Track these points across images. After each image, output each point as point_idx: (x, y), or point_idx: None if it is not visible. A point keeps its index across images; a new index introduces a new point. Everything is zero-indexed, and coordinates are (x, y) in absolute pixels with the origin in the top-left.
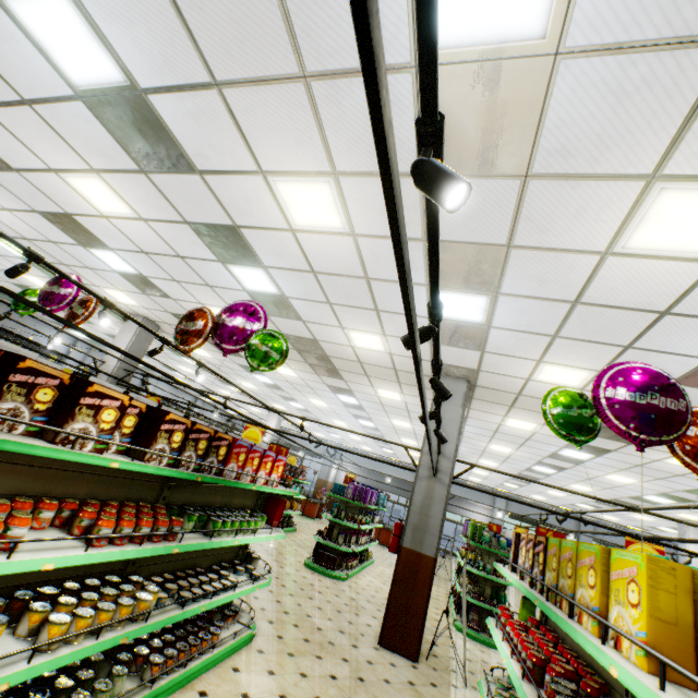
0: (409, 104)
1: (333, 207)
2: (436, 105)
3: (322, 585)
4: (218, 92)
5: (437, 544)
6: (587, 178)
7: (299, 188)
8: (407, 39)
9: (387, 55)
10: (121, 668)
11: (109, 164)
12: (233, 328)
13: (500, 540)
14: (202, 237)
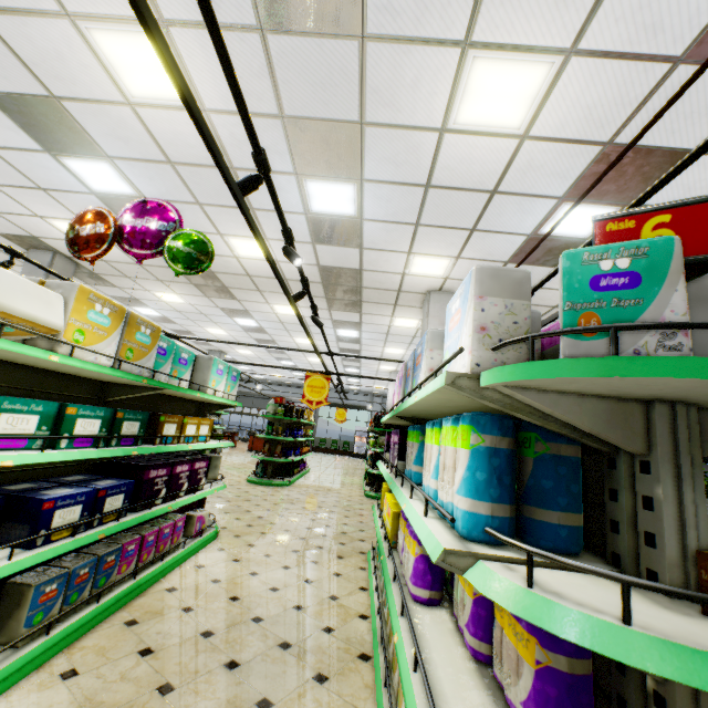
0: None
1: None
2: None
3: None
4: None
5: None
6: None
7: None
8: None
9: None
10: None
11: None
12: None
13: None
14: None
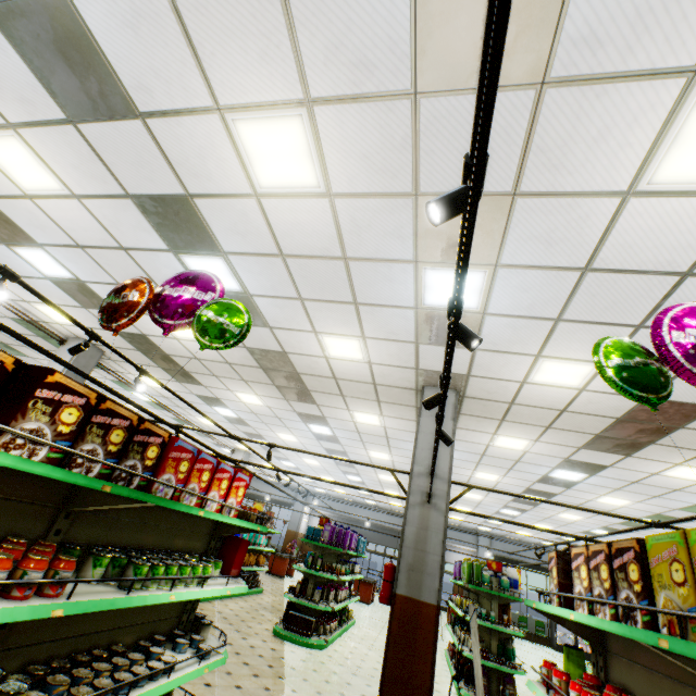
0: None
1: (306, 155)
2: None
3: (295, 657)
4: None
5: (439, 587)
6: (616, 79)
7: (264, 128)
8: None
9: None
10: None
11: (28, 113)
12: (179, 299)
13: (501, 579)
14: (148, 216)
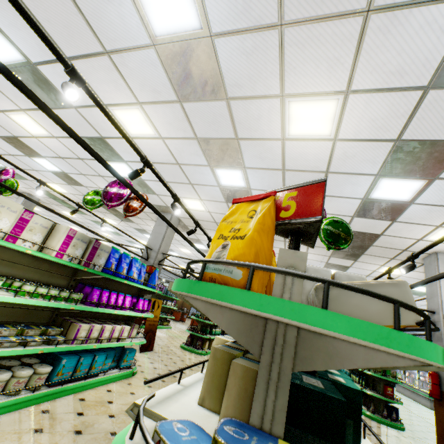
0: None
1: (36, 125)
2: None
3: None
4: None
5: None
6: (90, 107)
7: (18, 117)
8: None
9: None
10: None
11: None
12: None
13: None
14: (10, 143)
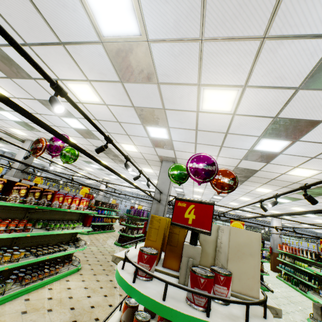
0: (105, 55)
1: (93, 94)
2: (51, 80)
3: (119, 250)
4: (29, 47)
5: None
6: (178, 84)
7: (77, 86)
8: (94, 32)
9: (89, 37)
10: (10, 280)
11: None
12: (55, 146)
13: None
14: (45, 105)
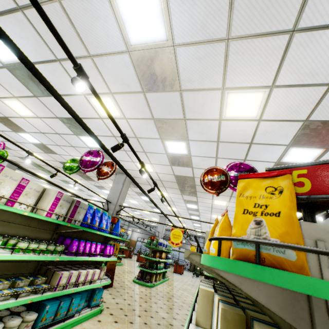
0: (13, 76)
1: (25, 108)
2: None
3: None
4: None
5: None
6: (71, 95)
7: (11, 102)
8: None
9: None
10: None
11: None
12: None
13: (153, 242)
14: (1, 122)
